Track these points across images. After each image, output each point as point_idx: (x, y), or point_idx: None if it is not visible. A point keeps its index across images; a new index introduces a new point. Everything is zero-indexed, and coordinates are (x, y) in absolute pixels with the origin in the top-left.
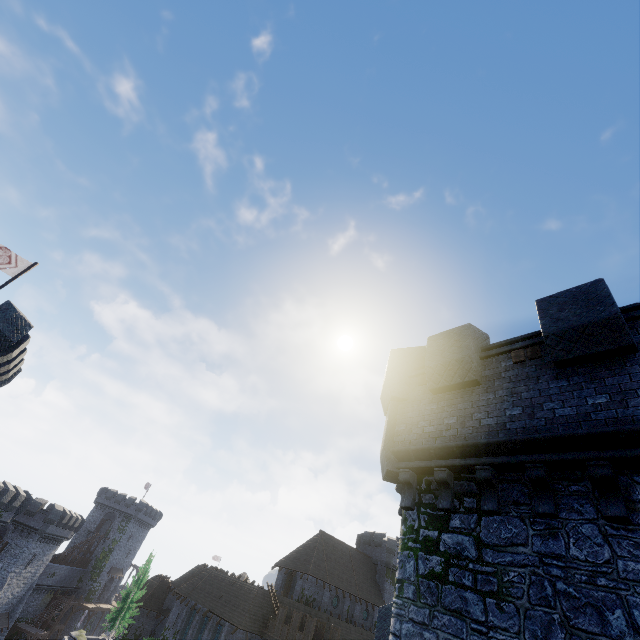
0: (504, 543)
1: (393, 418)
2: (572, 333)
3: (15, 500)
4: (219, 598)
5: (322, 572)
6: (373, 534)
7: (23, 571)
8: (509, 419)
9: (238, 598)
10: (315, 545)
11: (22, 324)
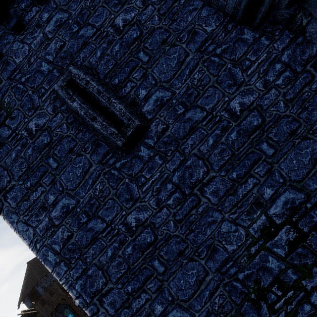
0: None
1: None
2: None
3: None
4: None
5: (46, 270)
6: None
7: None
8: None
9: None
10: (31, 270)
11: None
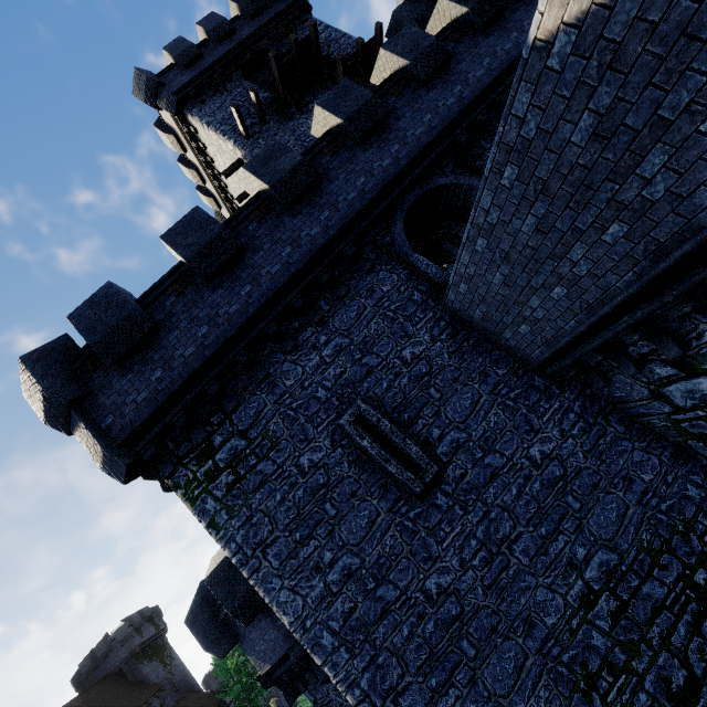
0: (256, 417)
1: (90, 420)
2: (205, 252)
3: None
4: None
5: None
6: (92, 653)
7: None
8: (204, 338)
9: None
10: None
11: None
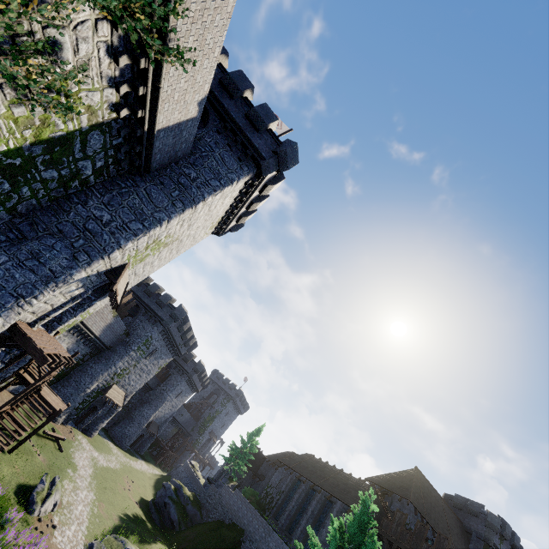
0: None
1: None
2: None
3: (191, 339)
4: (325, 479)
5: (420, 506)
6: (466, 500)
7: (173, 399)
8: None
9: (346, 485)
10: (412, 477)
11: (295, 157)
